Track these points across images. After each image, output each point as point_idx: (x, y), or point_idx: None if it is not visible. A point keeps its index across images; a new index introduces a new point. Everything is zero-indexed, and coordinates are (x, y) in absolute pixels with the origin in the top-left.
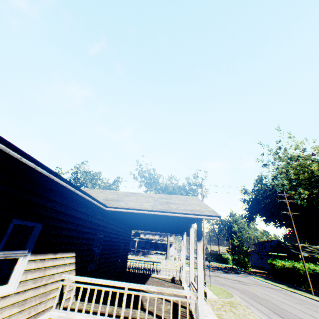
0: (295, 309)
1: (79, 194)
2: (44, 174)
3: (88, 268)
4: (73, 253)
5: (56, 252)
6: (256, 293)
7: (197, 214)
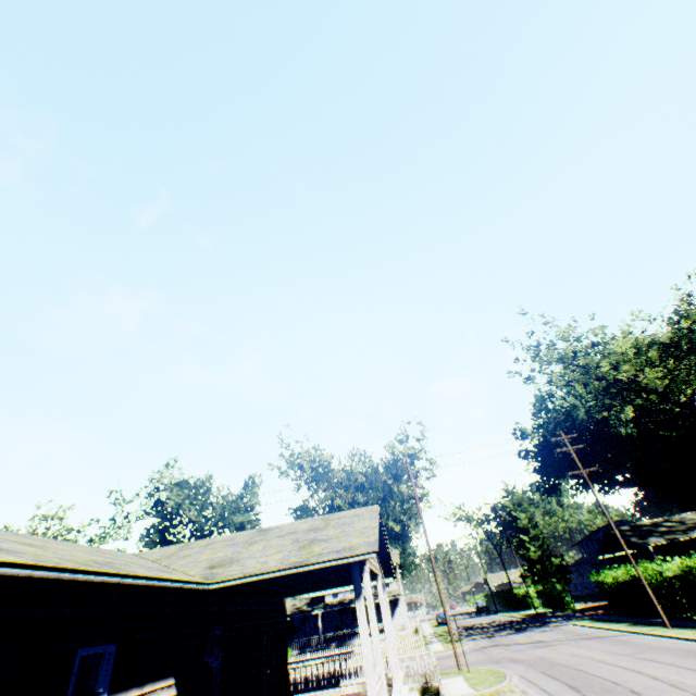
0: (614, 667)
1: (161, 585)
2: (114, 582)
3: None
4: (171, 678)
5: (143, 684)
6: (558, 658)
7: (343, 556)
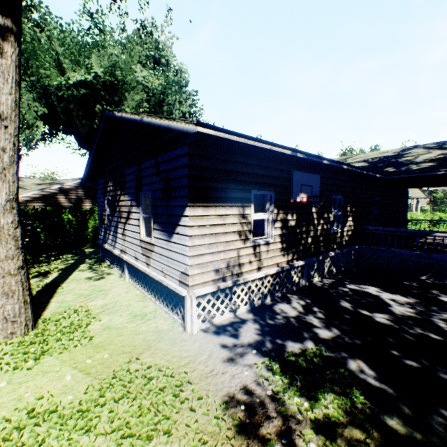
0: None
1: None
2: None
3: None
4: None
5: None
6: None
7: (419, 198)
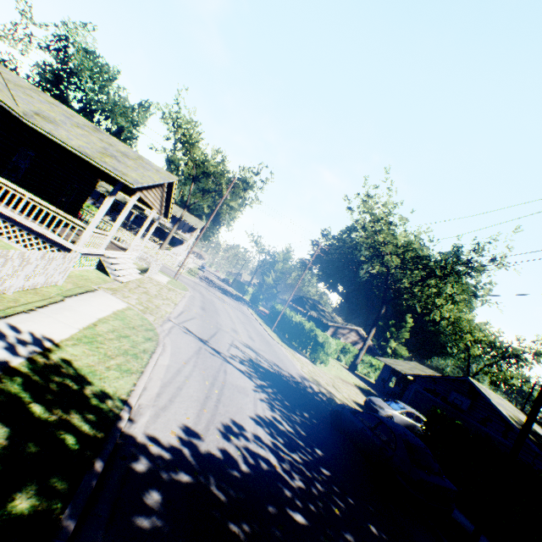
0: (229, 318)
1: None
2: None
3: (4, 175)
4: None
5: None
6: (218, 305)
7: (114, 173)
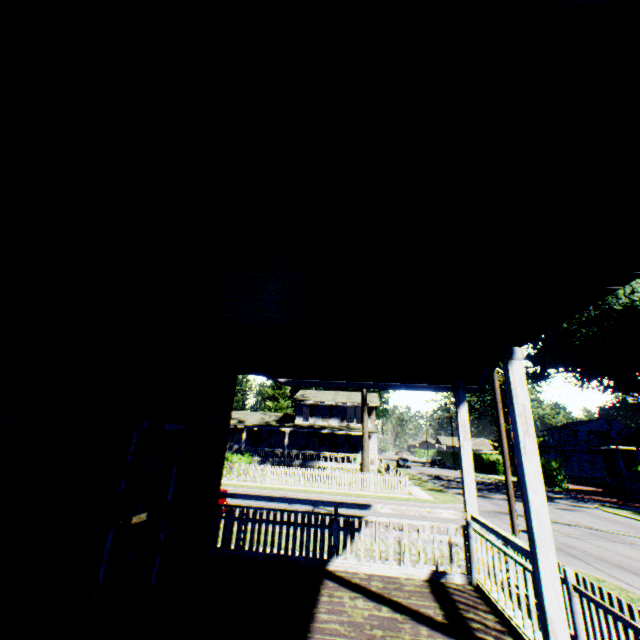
0: None
1: None
2: None
3: None
4: None
5: None
6: None
7: None
